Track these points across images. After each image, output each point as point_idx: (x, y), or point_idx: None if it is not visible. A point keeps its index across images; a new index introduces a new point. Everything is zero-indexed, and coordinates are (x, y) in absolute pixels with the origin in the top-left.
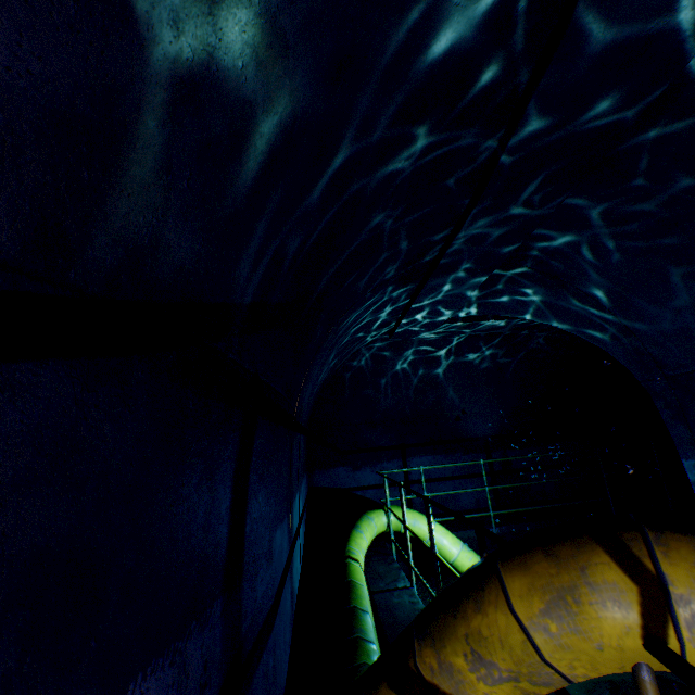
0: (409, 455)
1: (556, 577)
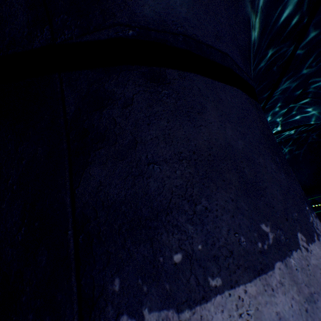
0: None
1: None
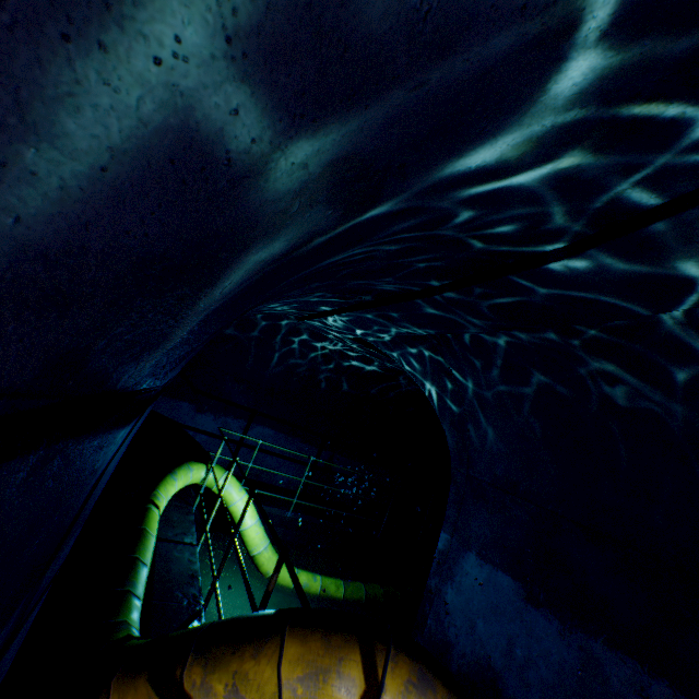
0: (256, 422)
1: (322, 657)
